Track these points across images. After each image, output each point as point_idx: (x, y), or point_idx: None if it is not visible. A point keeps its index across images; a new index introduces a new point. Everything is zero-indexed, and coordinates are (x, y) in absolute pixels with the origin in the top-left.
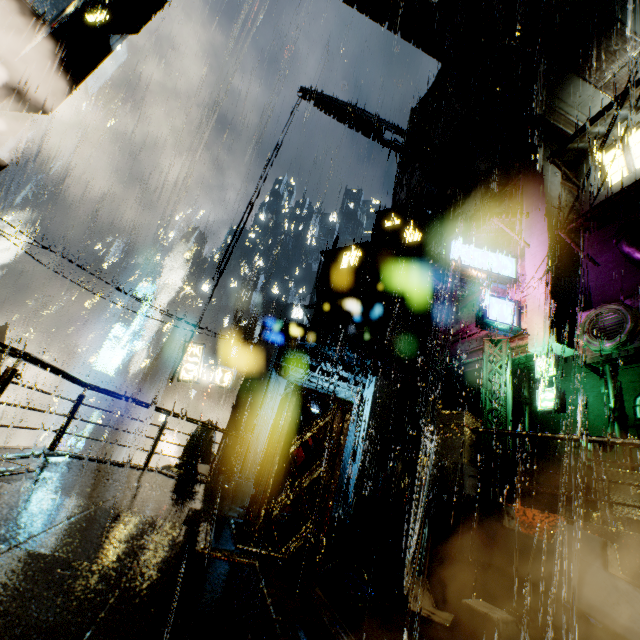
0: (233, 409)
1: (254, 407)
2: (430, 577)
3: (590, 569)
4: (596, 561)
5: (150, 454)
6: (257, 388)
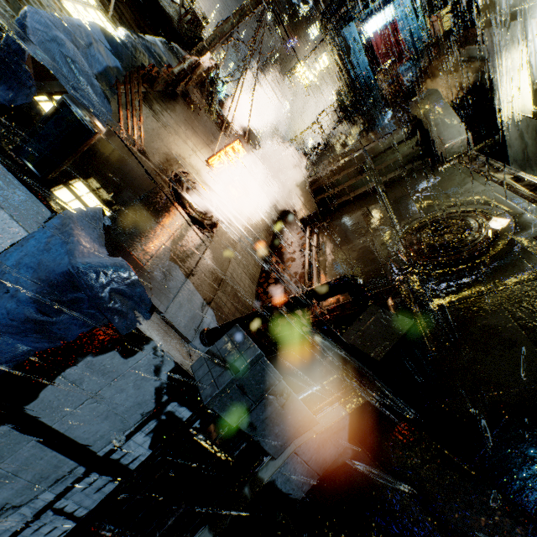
0: (345, 74)
1: (353, 63)
2: (439, 75)
3: (466, 48)
4: (467, 46)
5: (343, 116)
6: (348, 53)
